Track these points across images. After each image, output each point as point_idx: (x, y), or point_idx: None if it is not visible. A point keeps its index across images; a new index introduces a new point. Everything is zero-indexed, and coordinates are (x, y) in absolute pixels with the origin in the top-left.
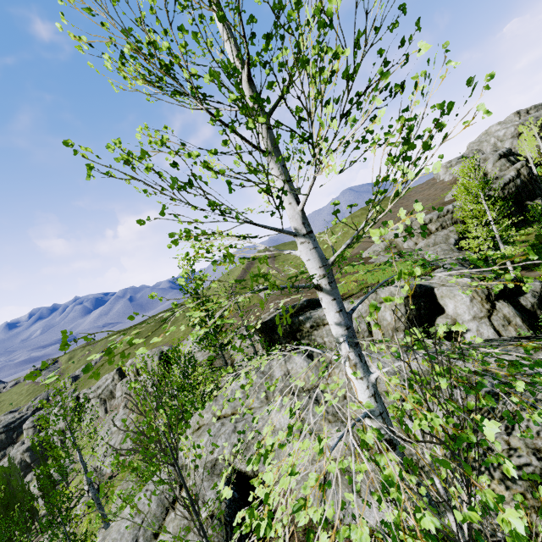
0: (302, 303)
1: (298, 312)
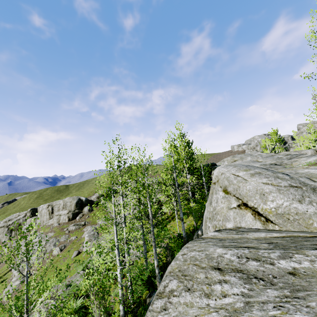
0: (213, 163)
1: (211, 166)
